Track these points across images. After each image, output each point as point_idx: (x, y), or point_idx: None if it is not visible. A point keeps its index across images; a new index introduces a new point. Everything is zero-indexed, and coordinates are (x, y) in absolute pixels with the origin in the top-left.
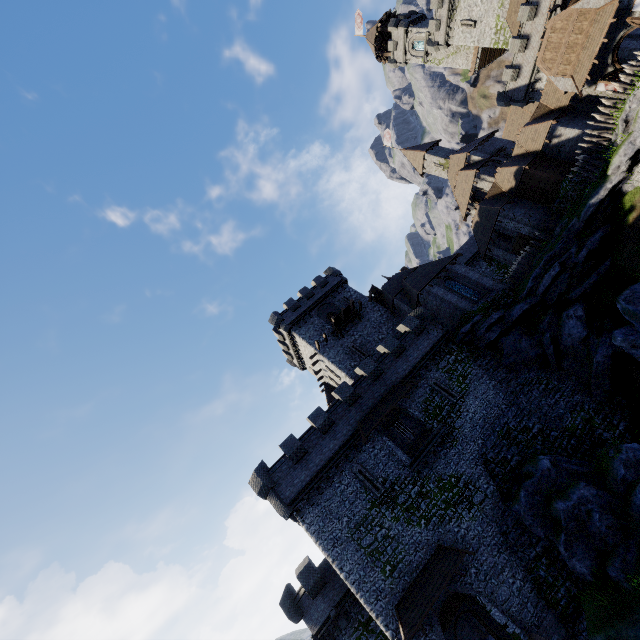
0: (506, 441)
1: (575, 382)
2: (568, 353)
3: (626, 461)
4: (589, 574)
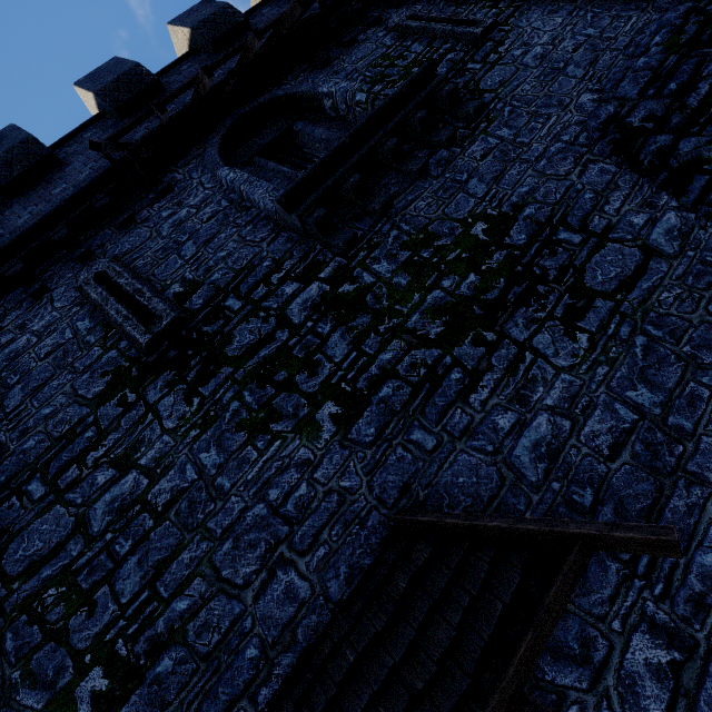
0: (710, 48)
1: None
2: None
3: None
4: None
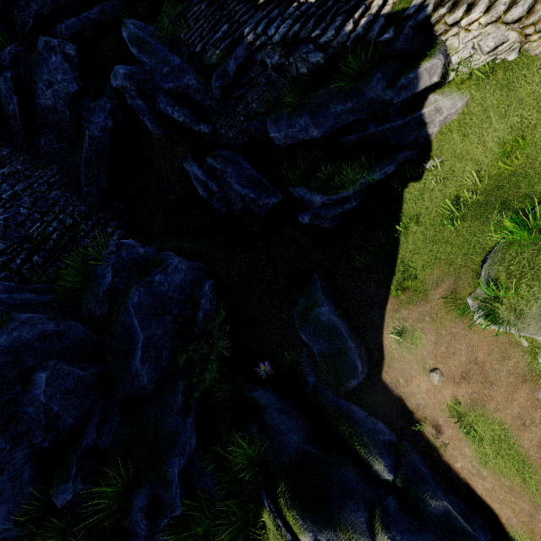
0: None
1: (57, 173)
2: (49, 123)
3: (117, 261)
4: (13, 530)
